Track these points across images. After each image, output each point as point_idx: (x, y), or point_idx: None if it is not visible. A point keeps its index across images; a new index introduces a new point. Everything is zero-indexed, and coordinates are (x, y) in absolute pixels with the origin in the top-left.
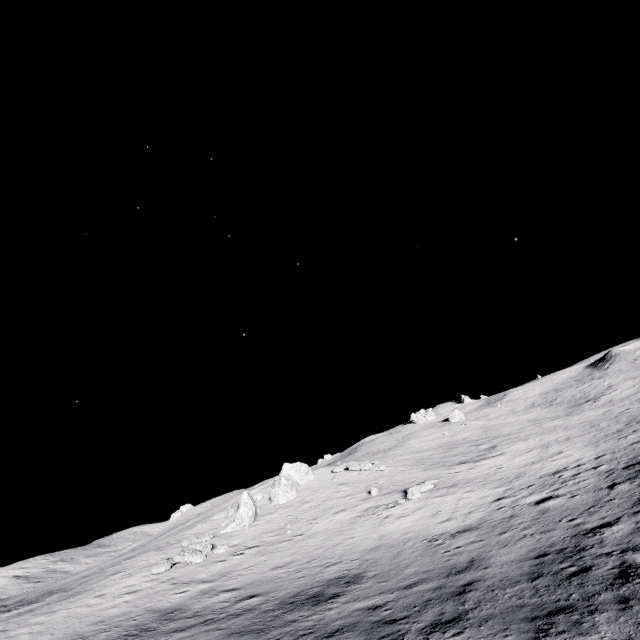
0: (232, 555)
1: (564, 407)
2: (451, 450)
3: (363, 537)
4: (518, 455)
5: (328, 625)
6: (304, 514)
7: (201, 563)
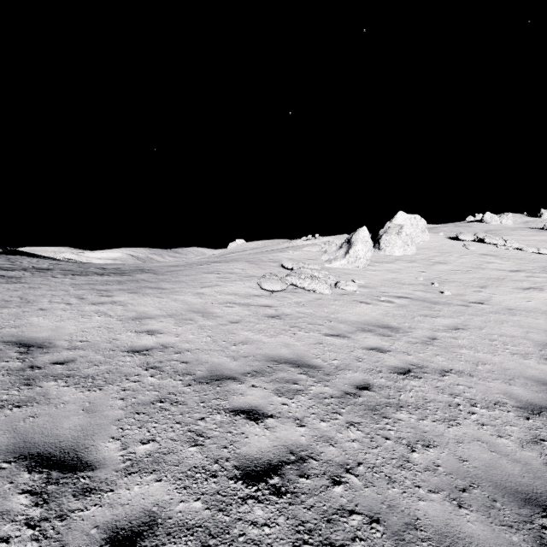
0: (374, 299)
1: None
2: None
3: None
4: None
5: None
6: (449, 276)
7: (328, 296)
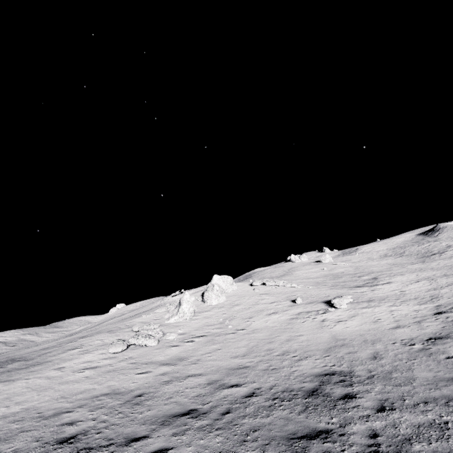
0: (183, 342)
1: (415, 257)
2: (338, 278)
3: (313, 336)
4: (409, 284)
5: (406, 450)
6: (238, 314)
7: (155, 346)
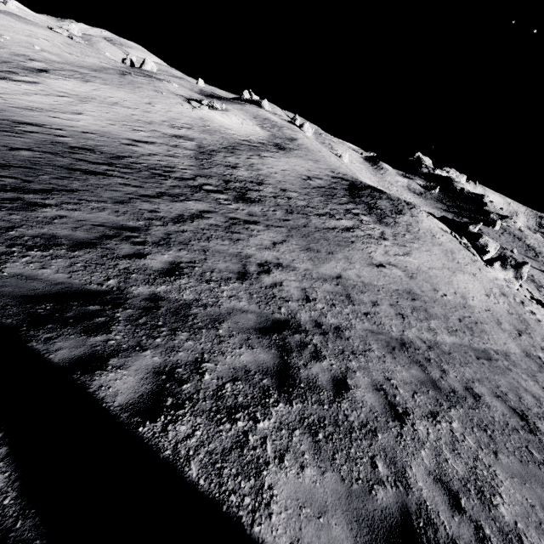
0: None
1: None
2: None
3: None
4: None
5: None
6: None
7: None
